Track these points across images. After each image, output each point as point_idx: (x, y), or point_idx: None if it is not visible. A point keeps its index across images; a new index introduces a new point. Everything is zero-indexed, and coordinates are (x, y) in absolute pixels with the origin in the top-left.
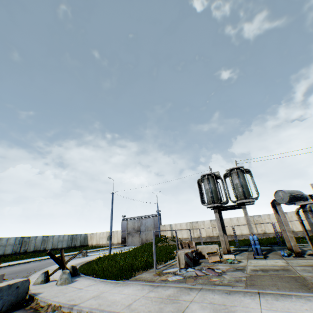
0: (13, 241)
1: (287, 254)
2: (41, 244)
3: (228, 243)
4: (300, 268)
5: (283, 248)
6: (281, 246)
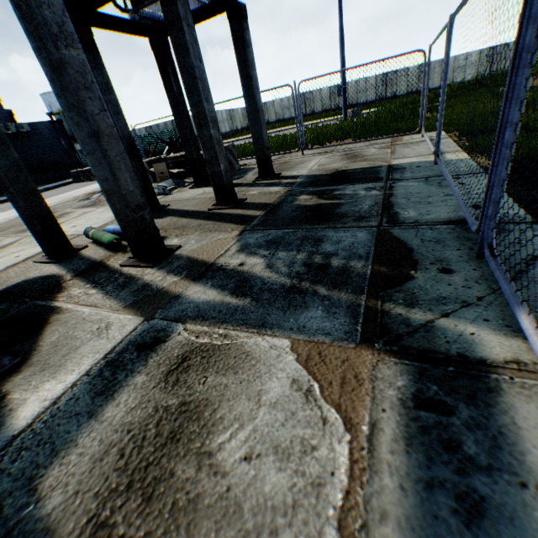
0: (373, 84)
1: (84, 233)
2: (417, 81)
3: (254, 149)
4: (4, 241)
5: (334, 254)
6: (478, 255)
